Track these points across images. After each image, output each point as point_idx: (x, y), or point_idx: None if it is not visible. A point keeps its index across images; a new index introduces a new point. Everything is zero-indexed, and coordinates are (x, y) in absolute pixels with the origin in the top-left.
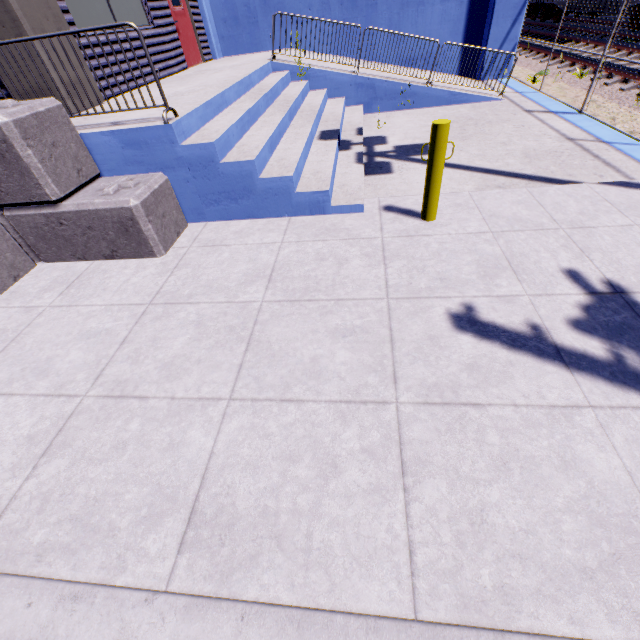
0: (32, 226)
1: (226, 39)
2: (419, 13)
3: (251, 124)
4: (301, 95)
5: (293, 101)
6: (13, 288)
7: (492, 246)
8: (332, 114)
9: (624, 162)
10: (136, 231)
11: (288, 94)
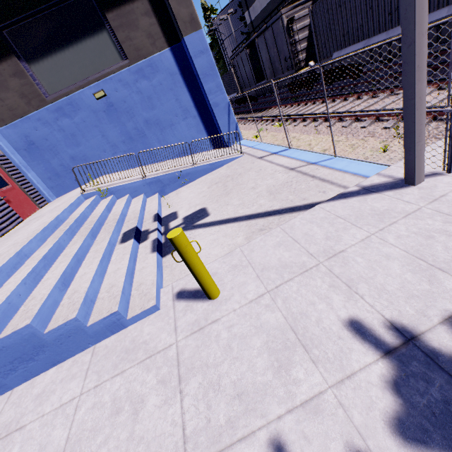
0: None
1: (55, 187)
2: (173, 129)
3: (51, 264)
4: (106, 209)
5: (95, 221)
6: None
7: (274, 313)
8: (133, 212)
9: (332, 174)
10: None
11: (95, 214)
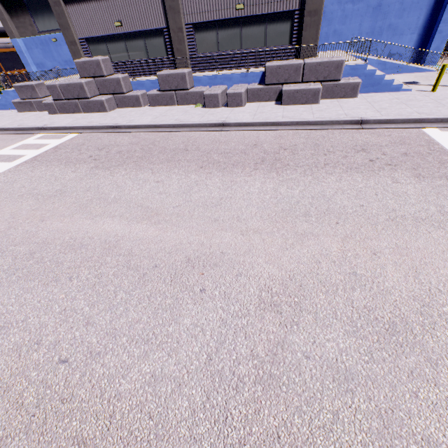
0: (327, 87)
1: None
2: (399, 38)
3: None
4: None
5: None
6: (320, 102)
7: None
8: None
9: None
10: (356, 89)
11: None
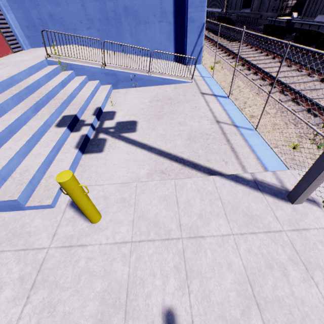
0: None
1: (31, 38)
2: (147, 28)
3: None
4: (60, 85)
5: (44, 94)
6: None
7: (124, 265)
8: (81, 97)
9: (242, 147)
10: None
11: (49, 85)
